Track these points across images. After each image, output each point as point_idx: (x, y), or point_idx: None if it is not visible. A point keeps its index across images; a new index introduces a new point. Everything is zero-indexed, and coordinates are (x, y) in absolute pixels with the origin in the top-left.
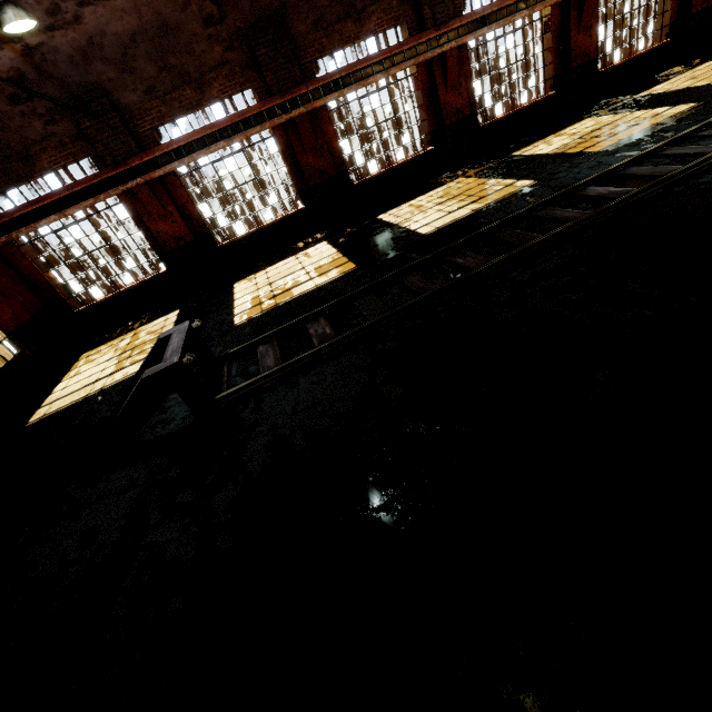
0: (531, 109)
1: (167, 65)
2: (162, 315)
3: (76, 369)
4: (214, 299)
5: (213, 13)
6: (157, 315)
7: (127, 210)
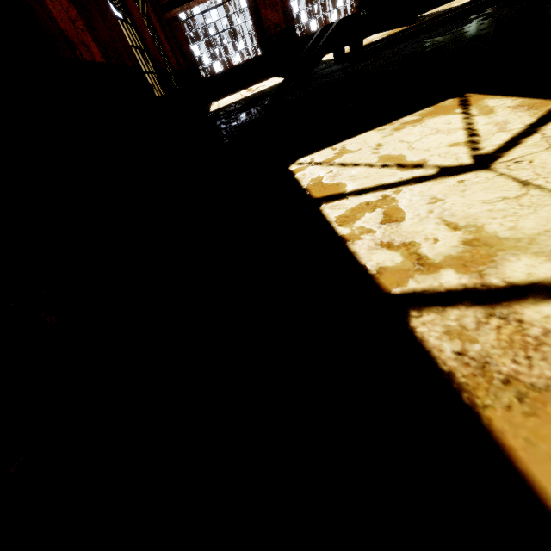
0: None
1: None
2: (261, 82)
3: (216, 103)
4: None
5: None
6: (255, 84)
7: (247, 1)
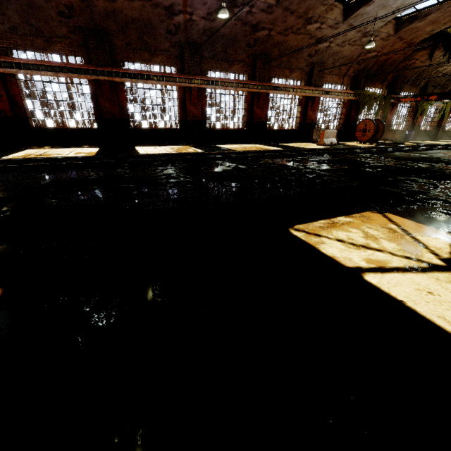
0: (234, 131)
1: (29, 21)
2: None
3: None
4: (7, 151)
5: (65, 12)
6: None
7: None
